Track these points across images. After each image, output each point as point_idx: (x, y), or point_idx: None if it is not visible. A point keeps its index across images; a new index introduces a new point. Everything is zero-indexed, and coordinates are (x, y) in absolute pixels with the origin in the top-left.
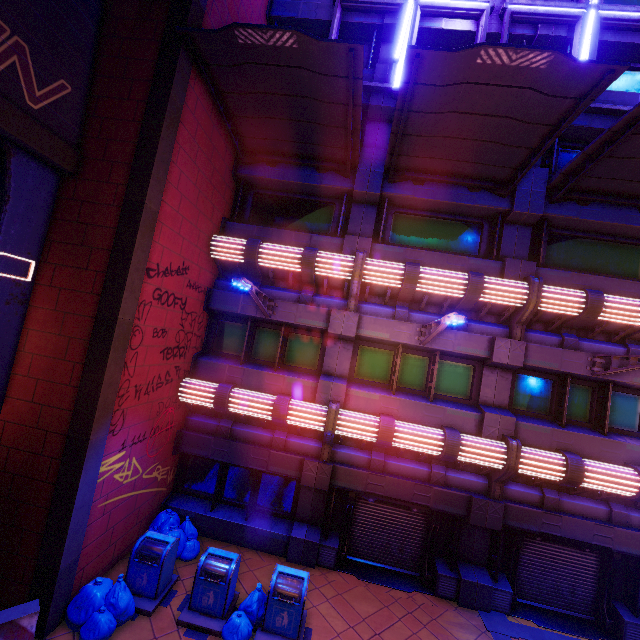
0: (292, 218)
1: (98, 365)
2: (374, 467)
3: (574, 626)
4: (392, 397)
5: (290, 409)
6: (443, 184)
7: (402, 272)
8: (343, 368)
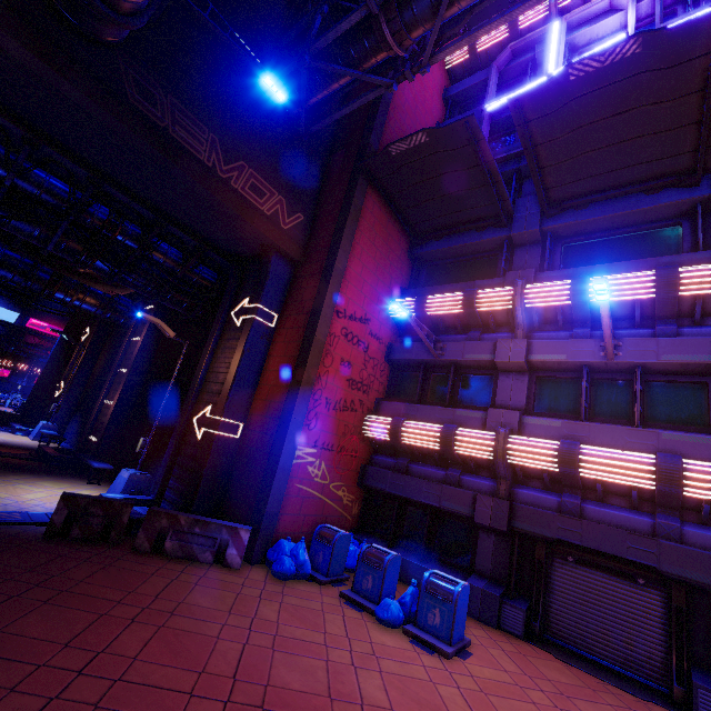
0: (460, 277)
1: (301, 367)
2: (566, 510)
3: None
4: (578, 422)
5: (457, 435)
6: (611, 200)
7: (567, 287)
8: (518, 400)
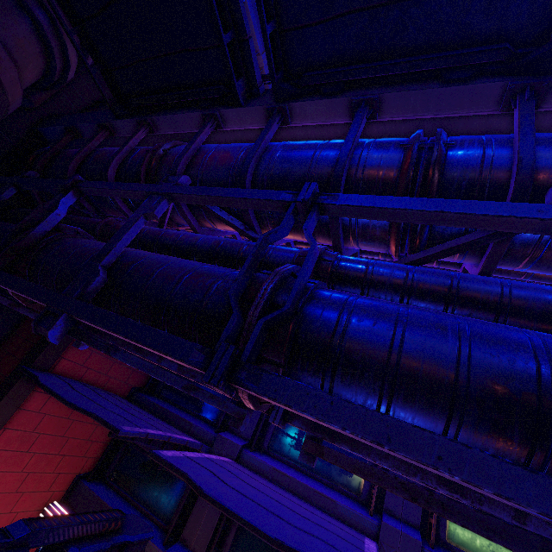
0: (147, 486)
1: None
2: None
3: None
4: None
5: None
6: None
7: None
8: None
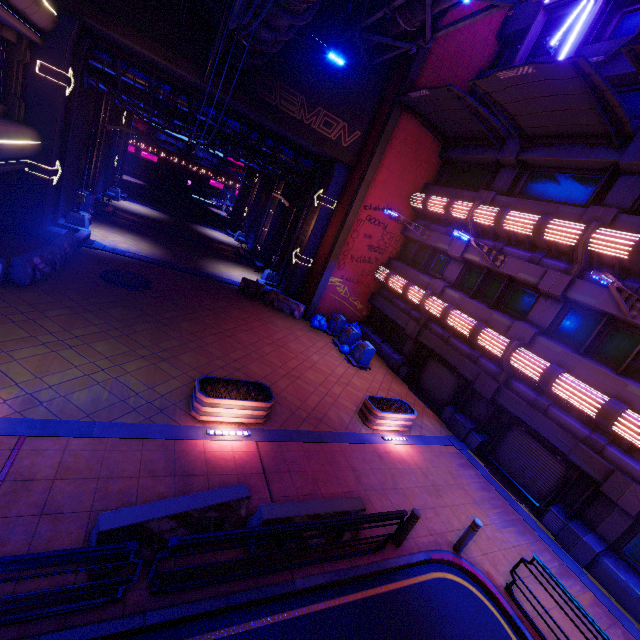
0: (466, 181)
1: (337, 239)
2: (441, 338)
3: (514, 491)
4: (465, 298)
5: (410, 289)
6: (567, 144)
7: (495, 215)
8: (452, 278)
